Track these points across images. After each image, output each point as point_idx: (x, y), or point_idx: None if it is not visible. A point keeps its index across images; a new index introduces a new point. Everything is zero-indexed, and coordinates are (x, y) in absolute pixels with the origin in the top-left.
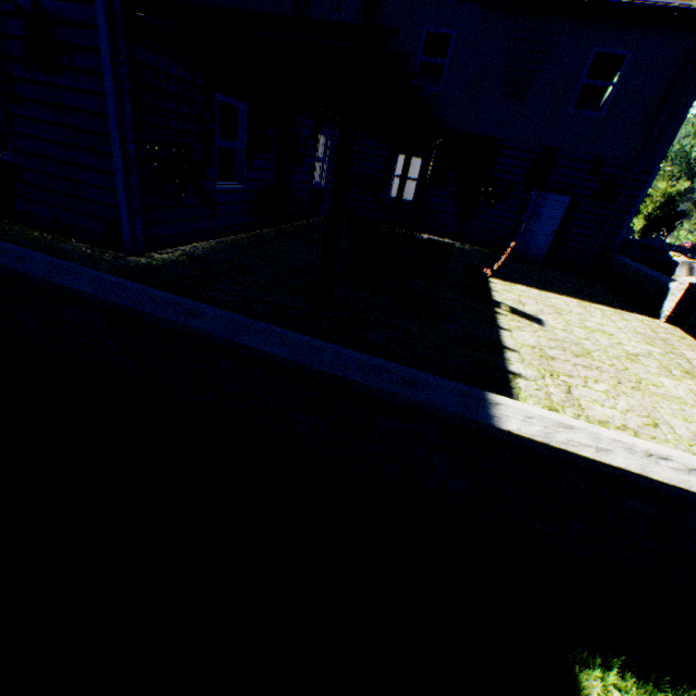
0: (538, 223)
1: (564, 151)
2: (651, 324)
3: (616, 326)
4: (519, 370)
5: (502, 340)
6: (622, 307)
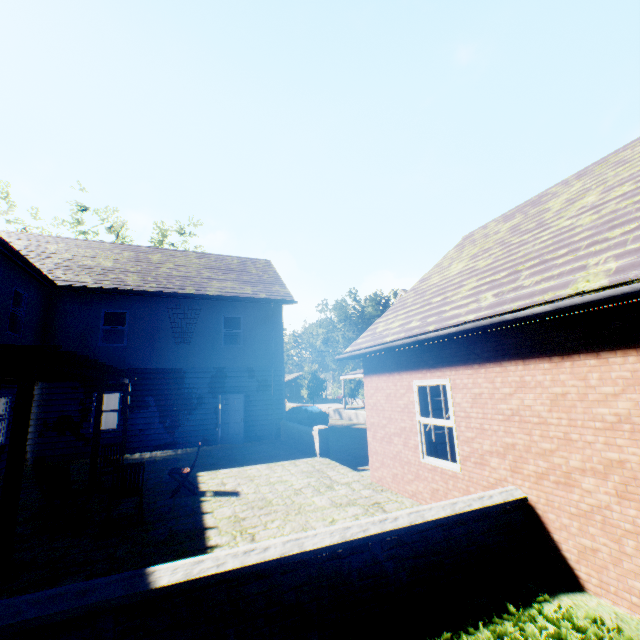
0: (230, 415)
1: (229, 368)
2: (313, 461)
3: (291, 473)
4: (217, 541)
5: (206, 522)
6: (296, 456)
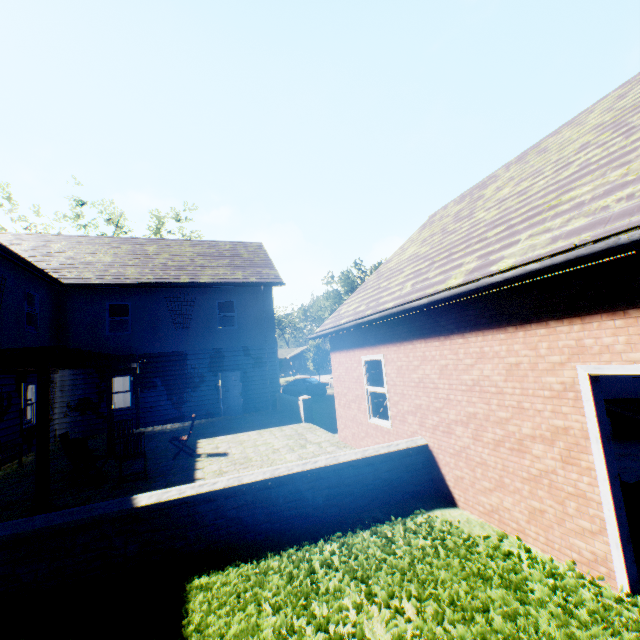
0: (230, 391)
1: (226, 348)
2: (297, 427)
3: (275, 437)
4: None
5: (196, 476)
6: (285, 423)
